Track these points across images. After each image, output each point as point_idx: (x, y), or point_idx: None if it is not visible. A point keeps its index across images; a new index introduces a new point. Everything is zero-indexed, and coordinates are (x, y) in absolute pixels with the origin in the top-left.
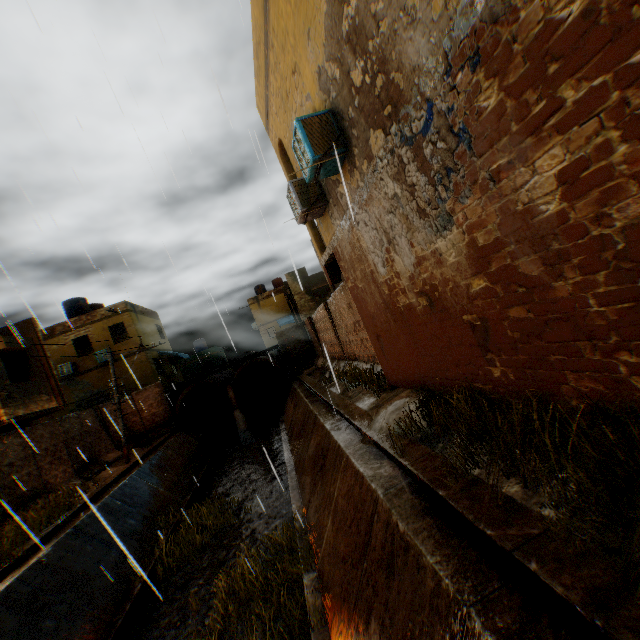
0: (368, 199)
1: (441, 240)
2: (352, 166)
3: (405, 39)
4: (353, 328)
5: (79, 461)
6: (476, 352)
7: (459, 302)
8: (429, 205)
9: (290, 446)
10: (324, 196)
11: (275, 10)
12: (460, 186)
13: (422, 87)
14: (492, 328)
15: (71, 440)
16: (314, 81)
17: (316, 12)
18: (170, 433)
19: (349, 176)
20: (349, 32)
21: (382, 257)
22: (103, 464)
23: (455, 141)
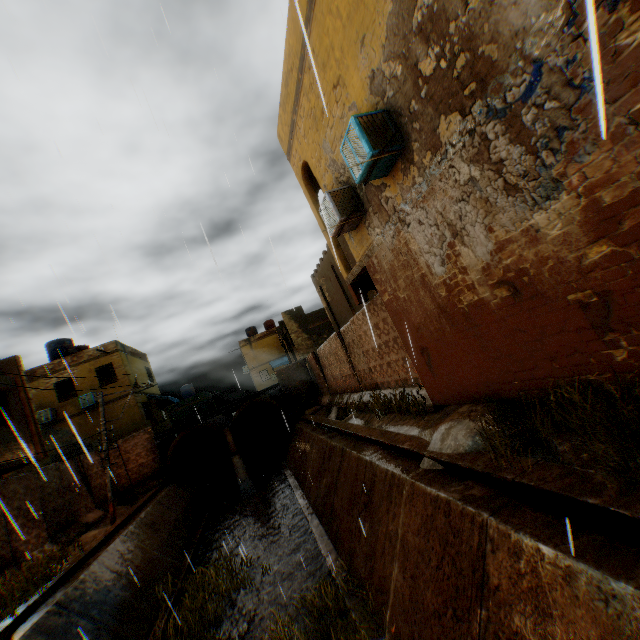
0: (427, 194)
1: (539, 213)
2: (408, 163)
3: (506, 6)
4: (377, 352)
5: (55, 522)
6: (585, 336)
7: (562, 280)
8: (524, 178)
9: (304, 492)
10: (361, 206)
11: (319, 30)
12: (577, 144)
13: (526, 50)
14: (616, 301)
15: (48, 496)
16: (364, 87)
17: (377, 16)
18: (160, 486)
19: (402, 175)
20: (422, 22)
21: (441, 255)
22: (82, 525)
23: (573, 95)
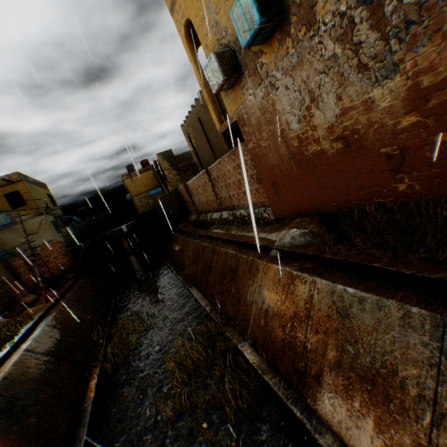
0: (297, 65)
1: (377, 89)
2: (284, 35)
3: None
4: (237, 184)
5: (1, 305)
6: (385, 175)
7: (380, 139)
8: (373, 60)
9: (184, 274)
10: (239, 69)
11: None
12: (417, 37)
13: None
14: (410, 153)
15: None
16: None
17: None
18: (77, 277)
19: (277, 46)
20: None
21: (299, 115)
22: (23, 305)
23: None
